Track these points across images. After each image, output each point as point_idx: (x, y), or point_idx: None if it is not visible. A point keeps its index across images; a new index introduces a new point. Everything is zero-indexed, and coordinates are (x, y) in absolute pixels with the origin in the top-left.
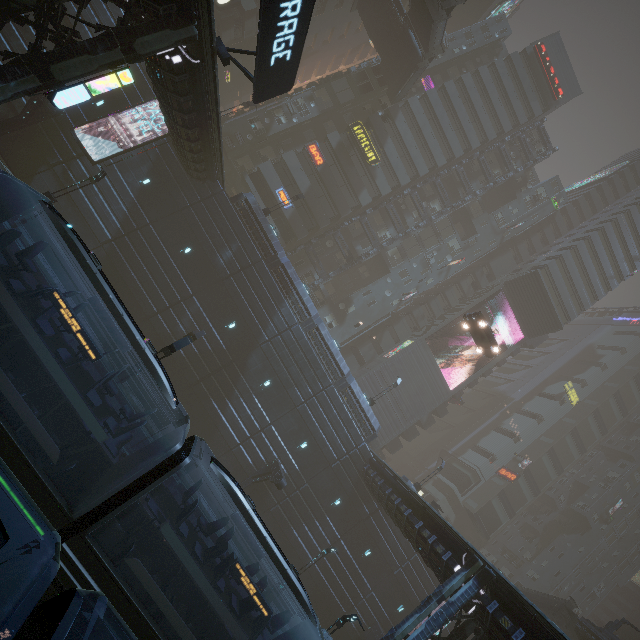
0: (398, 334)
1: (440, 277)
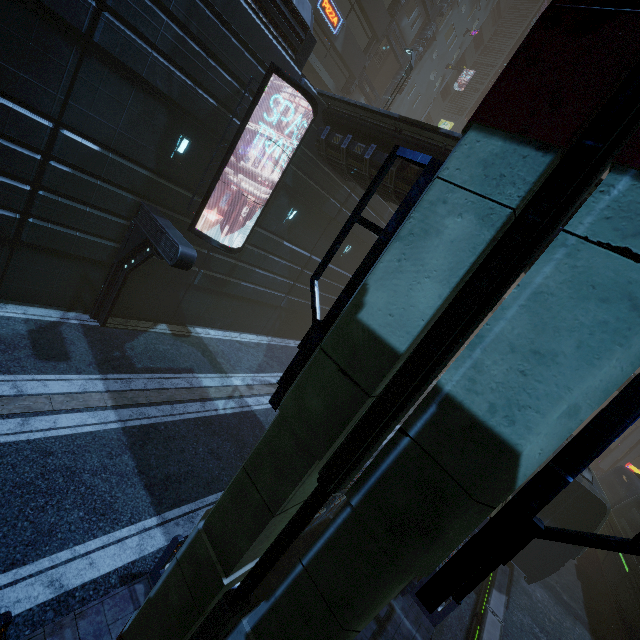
0: (432, 116)
1: (486, 11)
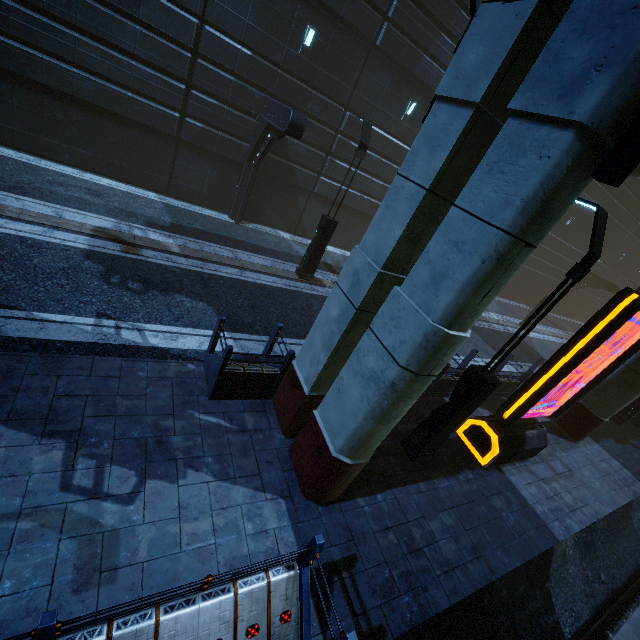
0: None
1: None
